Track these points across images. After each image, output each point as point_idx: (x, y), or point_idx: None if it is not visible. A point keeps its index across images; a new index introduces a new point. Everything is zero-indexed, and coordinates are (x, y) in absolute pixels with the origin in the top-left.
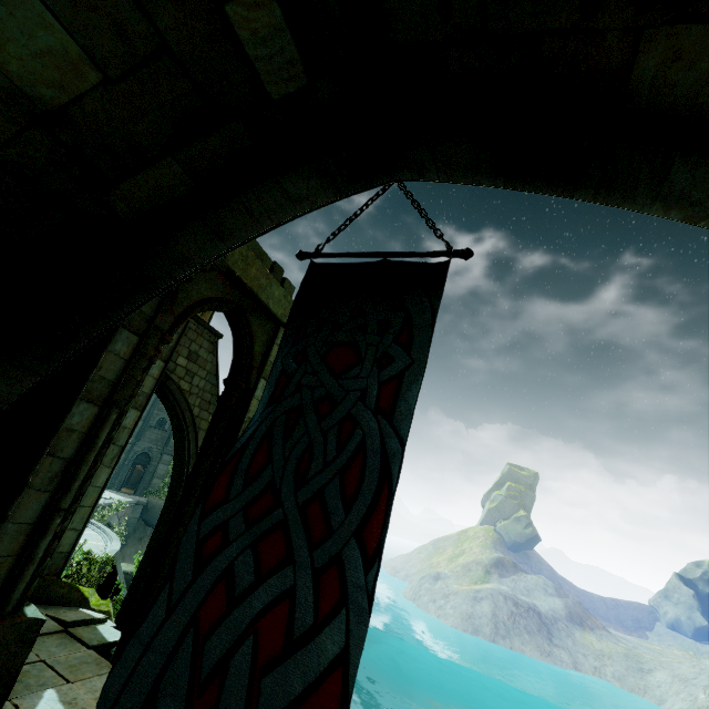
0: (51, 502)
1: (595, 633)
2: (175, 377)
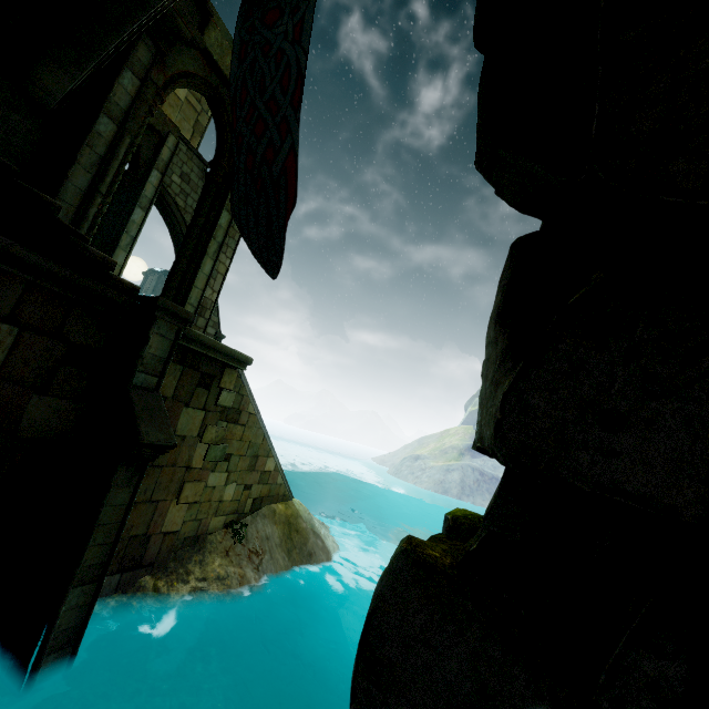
0: (93, 182)
1: None
2: (171, 192)
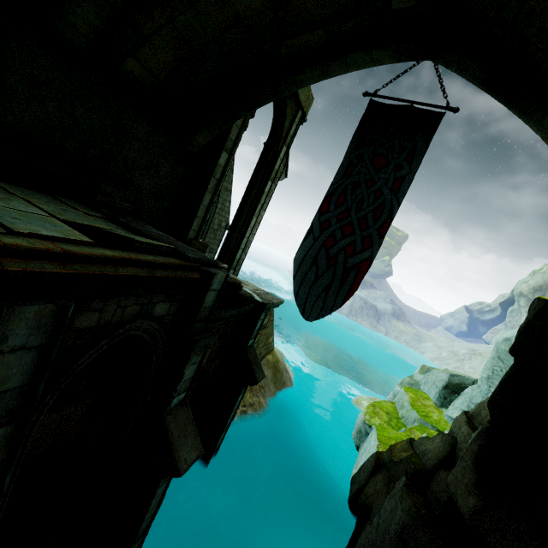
0: (212, 198)
1: (403, 323)
2: None
